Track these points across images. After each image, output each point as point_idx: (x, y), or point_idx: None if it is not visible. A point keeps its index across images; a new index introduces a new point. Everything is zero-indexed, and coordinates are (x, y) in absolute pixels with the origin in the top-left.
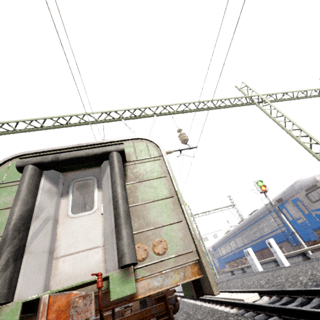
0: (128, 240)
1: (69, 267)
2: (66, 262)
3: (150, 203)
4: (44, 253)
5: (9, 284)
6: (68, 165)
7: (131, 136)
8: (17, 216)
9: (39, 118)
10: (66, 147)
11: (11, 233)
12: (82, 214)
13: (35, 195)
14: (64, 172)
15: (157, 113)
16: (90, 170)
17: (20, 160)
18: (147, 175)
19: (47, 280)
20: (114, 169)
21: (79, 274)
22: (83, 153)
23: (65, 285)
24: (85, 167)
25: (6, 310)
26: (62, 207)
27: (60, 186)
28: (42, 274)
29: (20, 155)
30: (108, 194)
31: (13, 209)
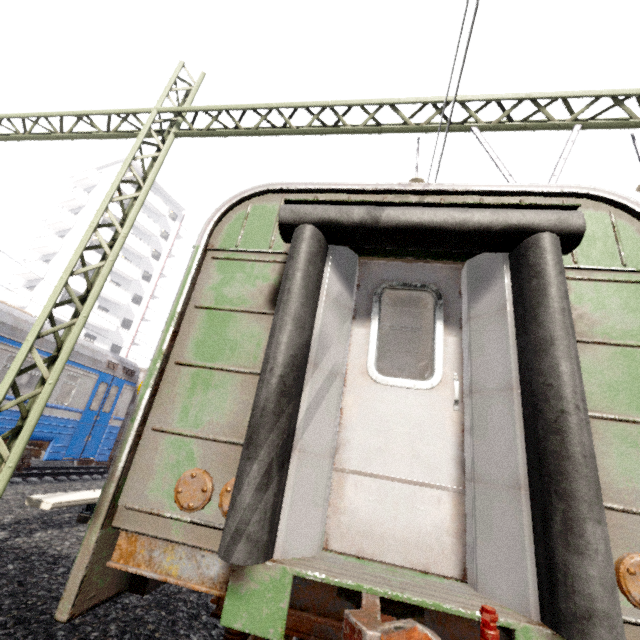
0: (609, 568)
1: (368, 505)
2: (361, 489)
3: (611, 422)
4: (324, 457)
5: (271, 522)
6: (394, 244)
7: (562, 185)
8: (286, 357)
9: (285, 105)
10: (370, 187)
11: (275, 399)
12: (403, 382)
13: (315, 307)
14: (362, 256)
15: (582, 119)
16: (425, 265)
17: (287, 207)
18: (606, 327)
19: (324, 517)
20: (550, 294)
21: (391, 535)
22: (447, 219)
23: (359, 546)
24: (417, 256)
25: (262, 575)
26: (355, 348)
27: (354, 291)
28: (319, 506)
29: (270, 189)
30: (500, 363)
31: (277, 335)
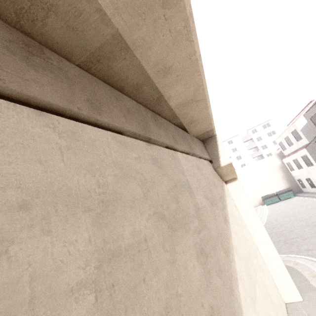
0: None
1: None
2: None
3: None
4: None
5: None
6: None
7: None
8: None
9: None
10: None
11: None
12: None
13: None
14: None
15: None
16: None
17: None
18: None
19: None
20: None
21: None
22: None
23: None
24: None
25: None
26: None
27: None
28: None
29: None
30: None
31: None
